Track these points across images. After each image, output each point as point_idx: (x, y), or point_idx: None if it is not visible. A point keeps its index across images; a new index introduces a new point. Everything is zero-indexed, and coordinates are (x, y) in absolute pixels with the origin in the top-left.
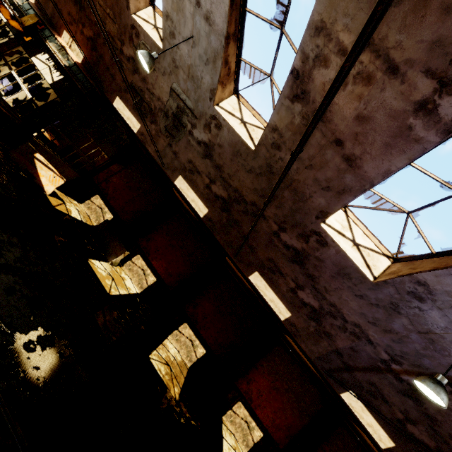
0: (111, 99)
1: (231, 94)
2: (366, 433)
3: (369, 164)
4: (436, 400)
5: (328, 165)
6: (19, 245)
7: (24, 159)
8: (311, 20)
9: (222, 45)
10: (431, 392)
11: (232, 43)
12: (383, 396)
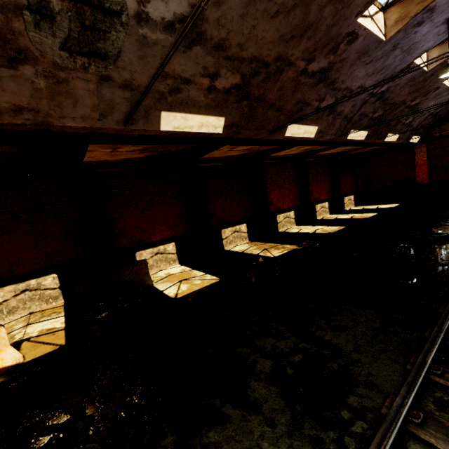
0: None
1: None
2: (349, 144)
3: None
4: None
5: None
6: (247, 345)
7: None
8: None
9: None
10: None
11: None
12: (365, 115)
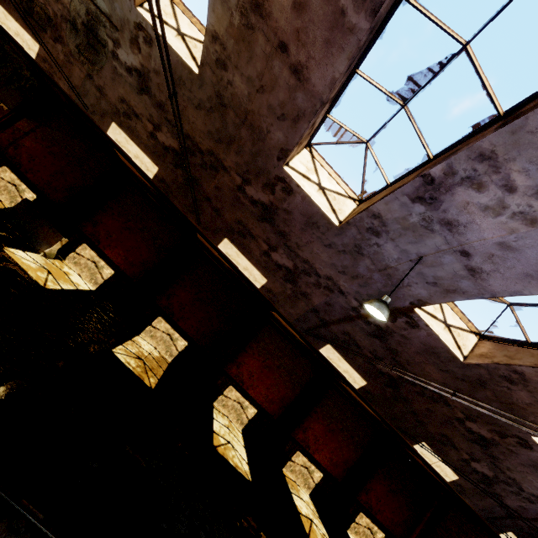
0: None
1: None
2: (345, 382)
3: (315, 73)
4: (381, 317)
5: (279, 83)
6: None
7: None
8: None
9: None
10: (376, 311)
11: None
12: (355, 343)
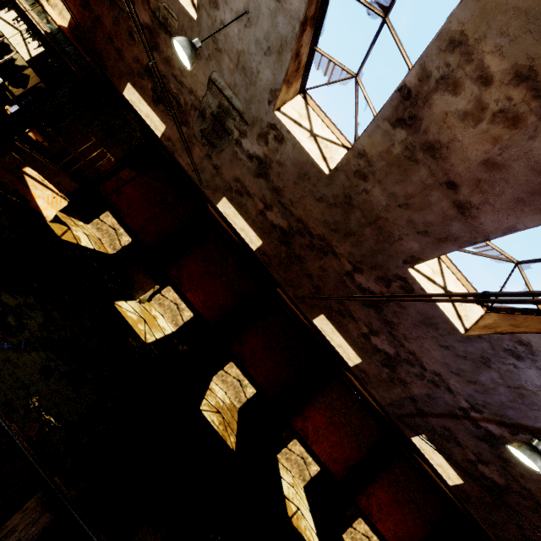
0: (119, 86)
1: (296, 93)
2: (433, 470)
3: (488, 216)
4: (530, 465)
5: (431, 208)
6: (38, 306)
7: (10, 176)
8: (445, 29)
9: (294, 33)
10: (526, 458)
11: (309, 29)
12: (456, 440)
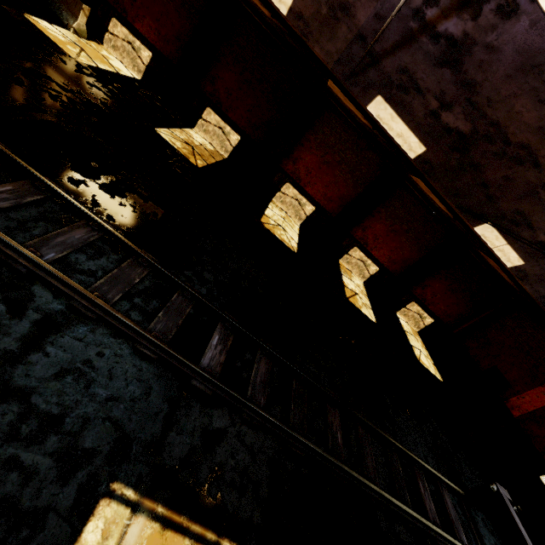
0: None
1: None
2: (403, 157)
3: None
4: None
5: None
6: None
7: None
8: None
9: None
10: None
11: None
12: (416, 84)
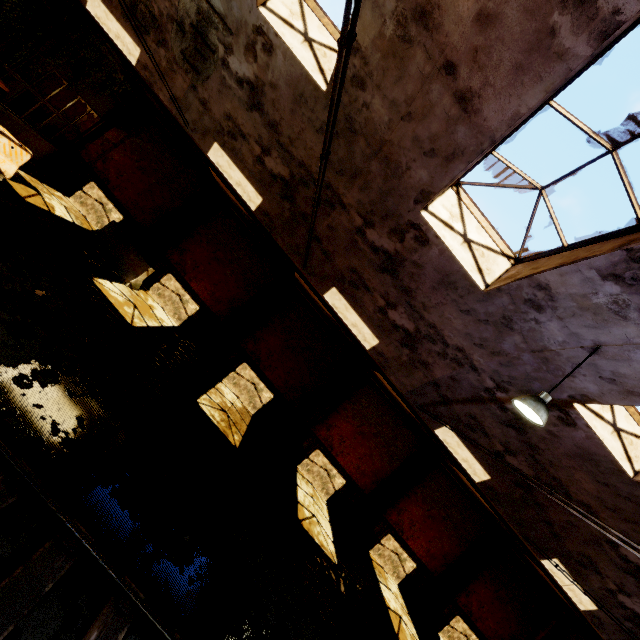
0: None
1: None
2: (461, 470)
3: (490, 105)
4: (535, 419)
5: (434, 112)
6: None
7: None
8: None
9: None
10: (530, 411)
11: None
12: (483, 429)
